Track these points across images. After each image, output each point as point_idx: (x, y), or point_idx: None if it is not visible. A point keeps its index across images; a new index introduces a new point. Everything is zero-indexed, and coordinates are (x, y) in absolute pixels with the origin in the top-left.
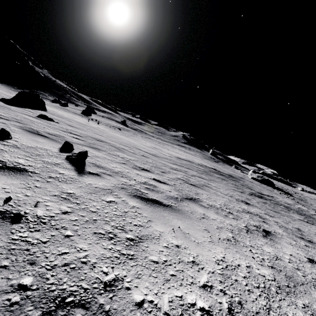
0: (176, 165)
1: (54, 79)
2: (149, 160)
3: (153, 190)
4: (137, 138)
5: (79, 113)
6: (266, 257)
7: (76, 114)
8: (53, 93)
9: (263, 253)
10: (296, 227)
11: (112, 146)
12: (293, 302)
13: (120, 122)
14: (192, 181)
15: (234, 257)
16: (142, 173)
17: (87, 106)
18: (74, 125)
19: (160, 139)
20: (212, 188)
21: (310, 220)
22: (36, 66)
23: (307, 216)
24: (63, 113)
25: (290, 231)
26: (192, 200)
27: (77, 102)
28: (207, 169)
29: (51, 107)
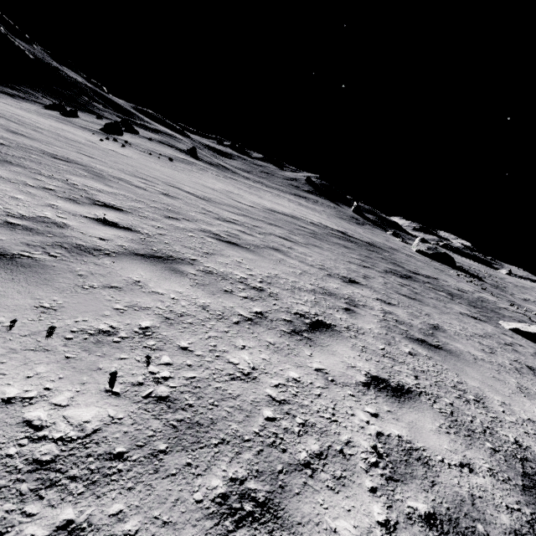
0: (242, 217)
1: (56, 66)
2: (170, 200)
3: (28, 229)
4: (200, 176)
5: (95, 129)
6: (193, 374)
7: (82, 129)
8: (53, 92)
9: (204, 365)
10: (434, 324)
11: (87, 170)
12: (1, 524)
13: (186, 150)
14: (245, 239)
15: (1, 375)
16: (76, 207)
17: (122, 119)
18: (35, 135)
19: (261, 183)
20: (286, 254)
21: (486, 316)
22: (18, 37)
23: (486, 310)
24: (47, 122)
25: (403, 328)
26: (158, 259)
27: (102, 112)
28: (323, 231)
29: (24, 112)
